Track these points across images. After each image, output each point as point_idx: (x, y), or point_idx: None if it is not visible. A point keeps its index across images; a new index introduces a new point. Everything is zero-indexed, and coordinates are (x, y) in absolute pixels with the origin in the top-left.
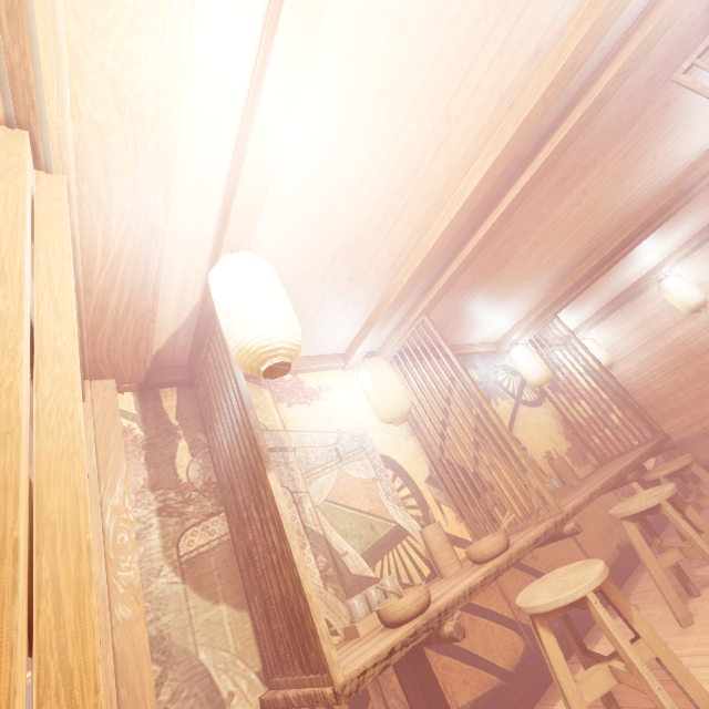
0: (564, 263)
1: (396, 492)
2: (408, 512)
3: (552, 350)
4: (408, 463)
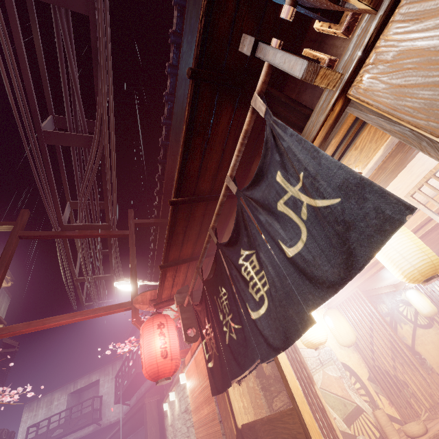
0: (436, 249)
1: (352, 385)
2: (361, 397)
3: (434, 292)
4: (356, 368)
